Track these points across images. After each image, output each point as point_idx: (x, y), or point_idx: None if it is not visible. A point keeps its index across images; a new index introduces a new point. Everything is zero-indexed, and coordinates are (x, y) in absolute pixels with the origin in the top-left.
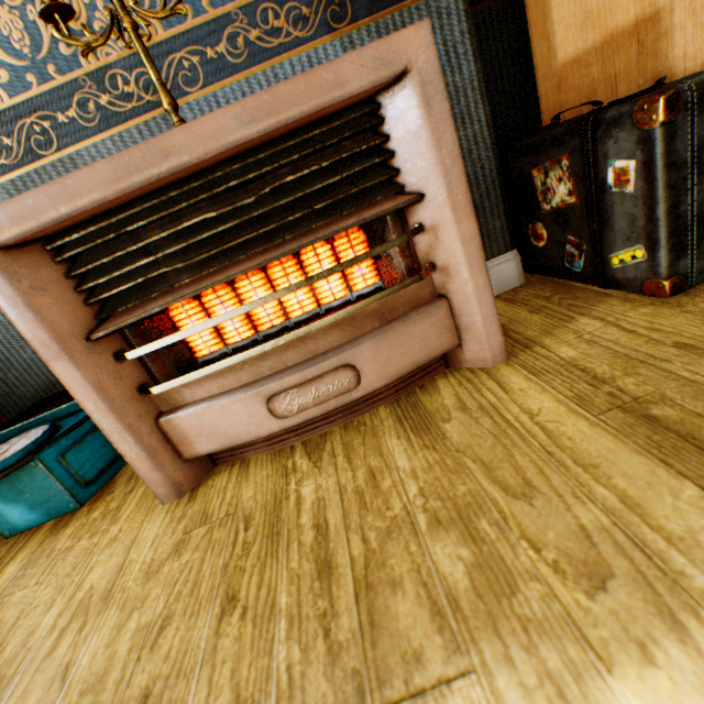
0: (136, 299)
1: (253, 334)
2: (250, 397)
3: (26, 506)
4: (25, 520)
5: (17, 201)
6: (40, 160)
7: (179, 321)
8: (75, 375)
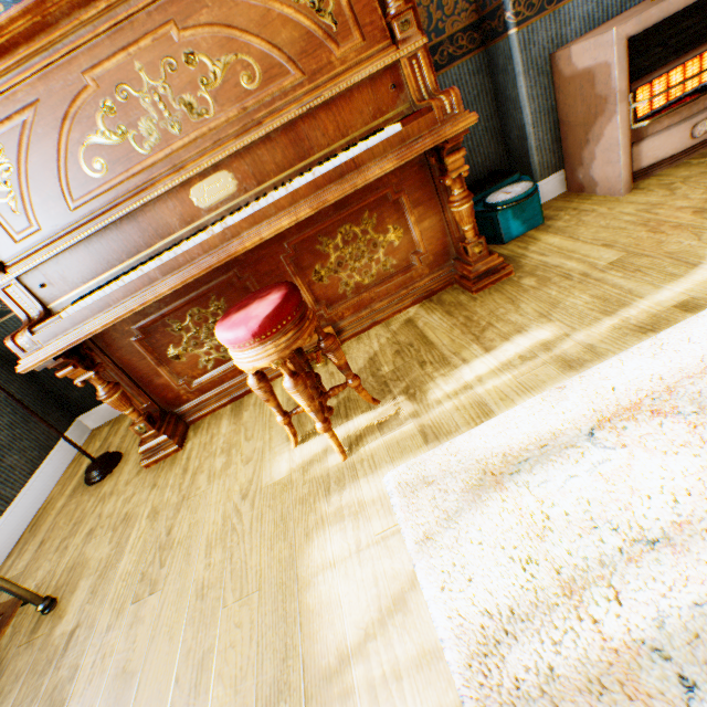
0: (646, 74)
1: (663, 104)
2: (685, 126)
3: (520, 222)
4: (516, 232)
5: (647, 13)
6: (543, 13)
7: (636, 96)
8: (624, 112)
